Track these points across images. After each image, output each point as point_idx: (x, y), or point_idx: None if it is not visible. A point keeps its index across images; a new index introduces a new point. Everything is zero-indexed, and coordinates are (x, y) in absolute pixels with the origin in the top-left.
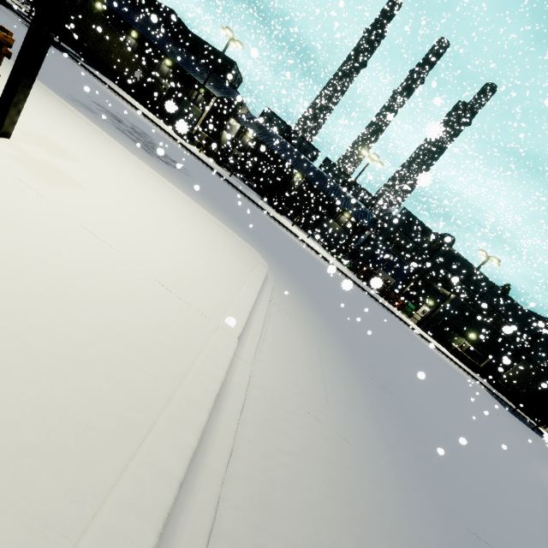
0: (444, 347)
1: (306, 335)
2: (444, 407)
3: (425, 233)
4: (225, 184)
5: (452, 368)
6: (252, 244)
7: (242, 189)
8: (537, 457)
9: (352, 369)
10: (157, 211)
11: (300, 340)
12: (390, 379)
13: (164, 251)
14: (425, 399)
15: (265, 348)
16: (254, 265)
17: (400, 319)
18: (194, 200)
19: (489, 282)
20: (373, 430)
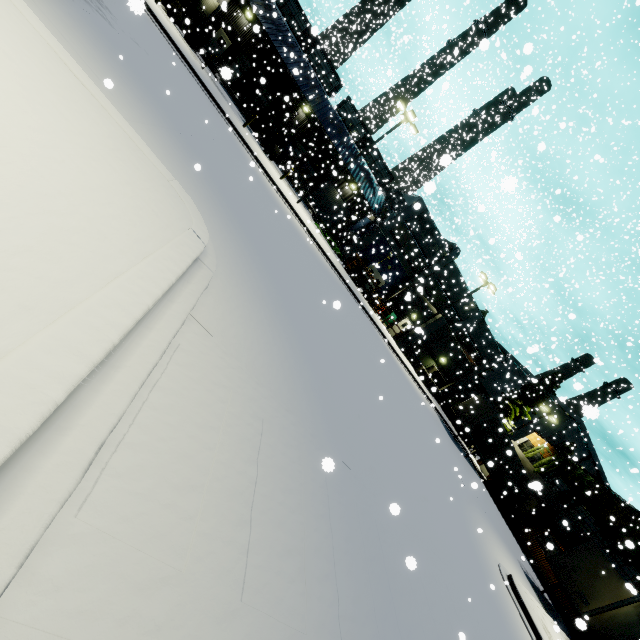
0: (413, 366)
1: (245, 392)
2: (409, 467)
3: (433, 236)
4: (188, 75)
5: (416, 394)
6: (197, 188)
7: (217, 96)
8: (469, 499)
9: (311, 450)
10: None
11: (227, 411)
12: (359, 447)
13: None
14: (393, 465)
15: (108, 476)
16: (175, 233)
17: (379, 331)
18: (86, 60)
19: (475, 307)
20: (321, 609)
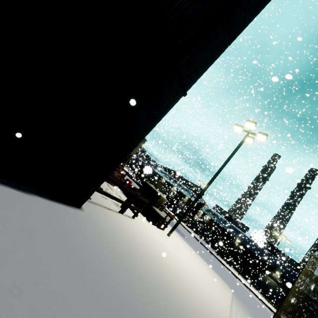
0: None
1: None
2: None
3: None
4: (199, 244)
5: None
6: None
7: (207, 247)
8: None
9: None
10: (194, 258)
11: None
12: None
13: (203, 273)
14: None
15: None
16: (226, 287)
17: None
18: None
19: None
20: None
